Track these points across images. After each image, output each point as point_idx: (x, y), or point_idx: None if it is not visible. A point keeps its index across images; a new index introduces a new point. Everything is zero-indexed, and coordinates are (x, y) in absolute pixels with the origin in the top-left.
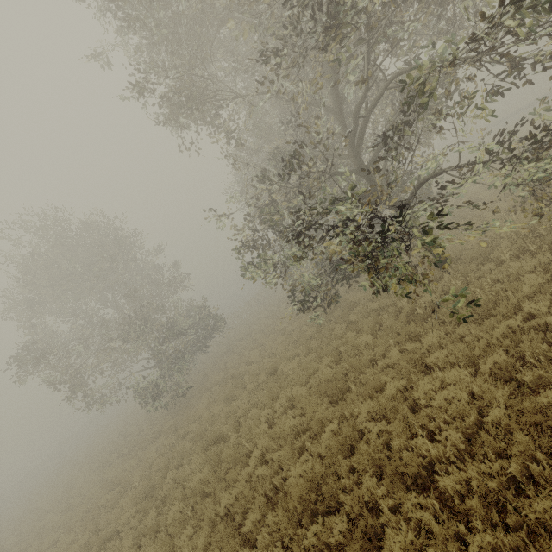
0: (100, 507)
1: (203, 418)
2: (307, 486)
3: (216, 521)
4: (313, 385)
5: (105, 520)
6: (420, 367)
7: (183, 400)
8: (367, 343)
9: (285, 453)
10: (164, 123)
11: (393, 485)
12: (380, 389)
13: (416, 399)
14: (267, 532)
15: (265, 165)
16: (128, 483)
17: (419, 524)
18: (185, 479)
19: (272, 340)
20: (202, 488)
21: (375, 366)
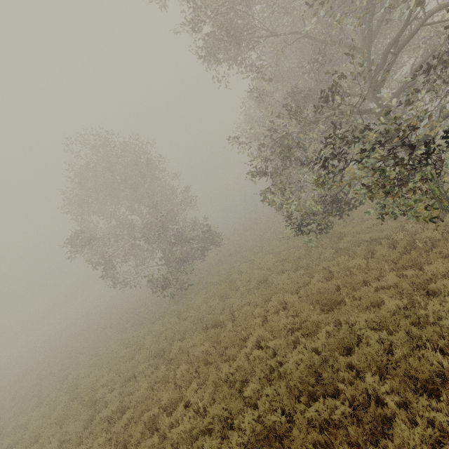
0: (120, 357)
1: (201, 308)
2: (306, 371)
3: (218, 383)
4: (303, 294)
5: (125, 366)
6: (422, 292)
7: (183, 293)
8: (358, 267)
9: (281, 342)
10: (205, 58)
11: (402, 384)
12: (374, 306)
13: (417, 318)
14: (266, 400)
15: (276, 107)
16: (141, 344)
17: (434, 423)
18: (188, 349)
19: (260, 257)
20: (204, 357)
21: (368, 286)
